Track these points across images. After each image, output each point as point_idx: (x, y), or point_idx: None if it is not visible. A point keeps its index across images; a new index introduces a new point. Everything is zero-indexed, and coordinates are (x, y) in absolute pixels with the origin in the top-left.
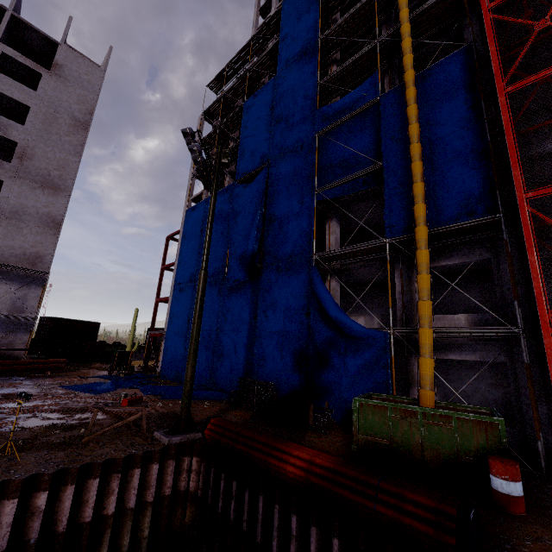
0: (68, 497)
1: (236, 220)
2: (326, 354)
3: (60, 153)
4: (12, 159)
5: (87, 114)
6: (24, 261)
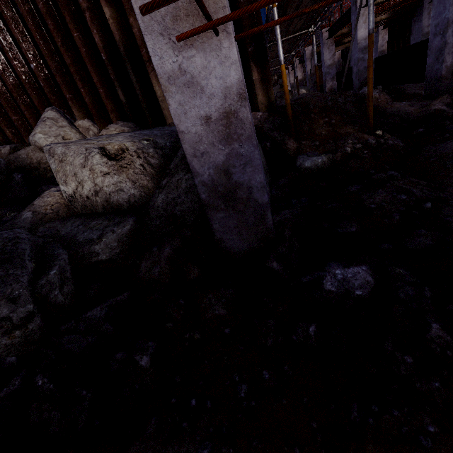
0: None
1: None
2: None
3: None
4: None
5: None
6: None
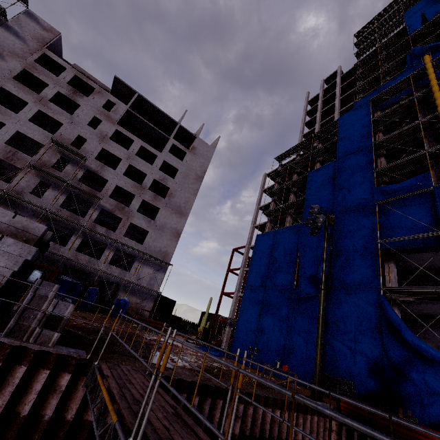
0: (286, 418)
1: (305, 249)
2: (403, 368)
3: (187, 194)
4: (166, 197)
5: (203, 172)
6: (159, 255)
